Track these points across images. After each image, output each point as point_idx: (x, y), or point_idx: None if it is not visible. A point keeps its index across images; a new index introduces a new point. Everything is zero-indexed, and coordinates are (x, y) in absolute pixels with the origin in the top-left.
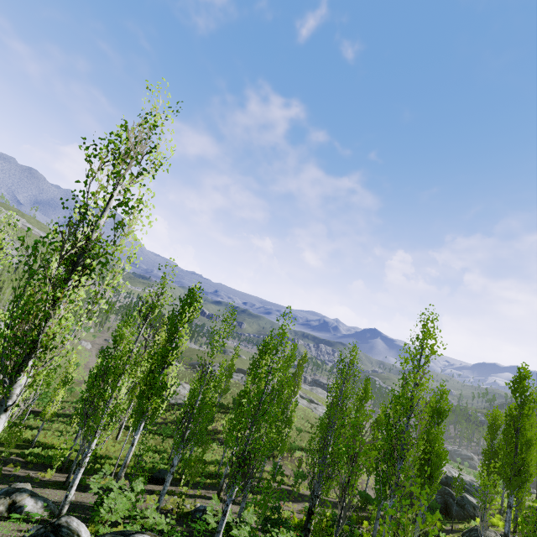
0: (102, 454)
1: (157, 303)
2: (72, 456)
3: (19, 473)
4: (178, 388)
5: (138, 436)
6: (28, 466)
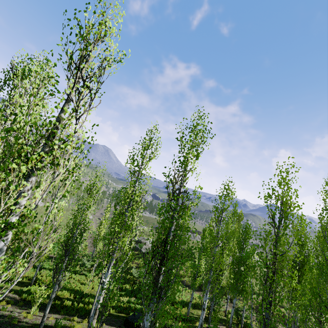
0: (88, 293)
1: (89, 34)
2: (61, 294)
3: (5, 312)
4: (146, 241)
5: (108, 279)
6: (19, 303)
